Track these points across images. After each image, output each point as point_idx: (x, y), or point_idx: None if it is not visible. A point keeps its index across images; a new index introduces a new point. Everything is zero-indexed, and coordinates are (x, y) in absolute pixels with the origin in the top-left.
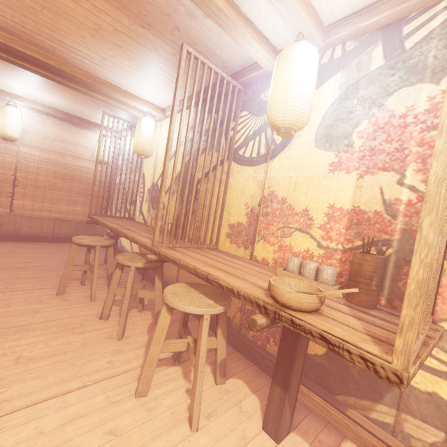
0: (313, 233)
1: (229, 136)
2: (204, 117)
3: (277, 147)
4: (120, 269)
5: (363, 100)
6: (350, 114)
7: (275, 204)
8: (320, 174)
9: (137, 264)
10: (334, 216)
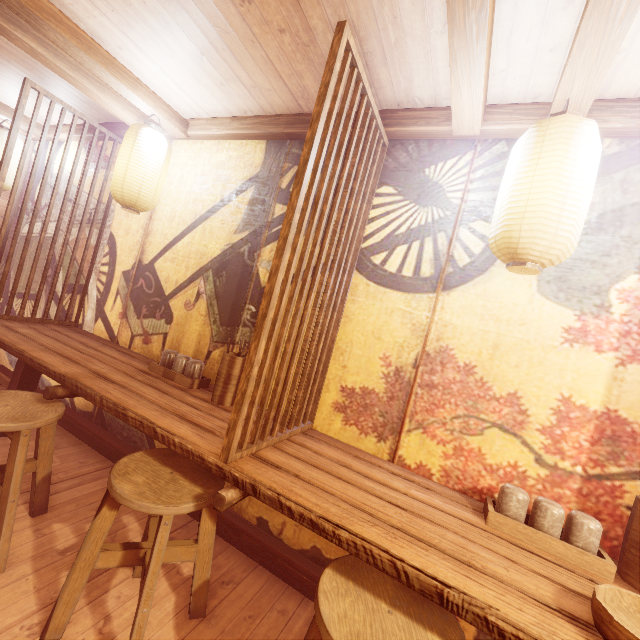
0: (529, 438)
1: (359, 225)
2: (341, 186)
3: (459, 271)
4: (113, 509)
5: (631, 243)
6: (607, 258)
7: (451, 373)
8: (547, 341)
9: (180, 507)
10: (569, 416)
